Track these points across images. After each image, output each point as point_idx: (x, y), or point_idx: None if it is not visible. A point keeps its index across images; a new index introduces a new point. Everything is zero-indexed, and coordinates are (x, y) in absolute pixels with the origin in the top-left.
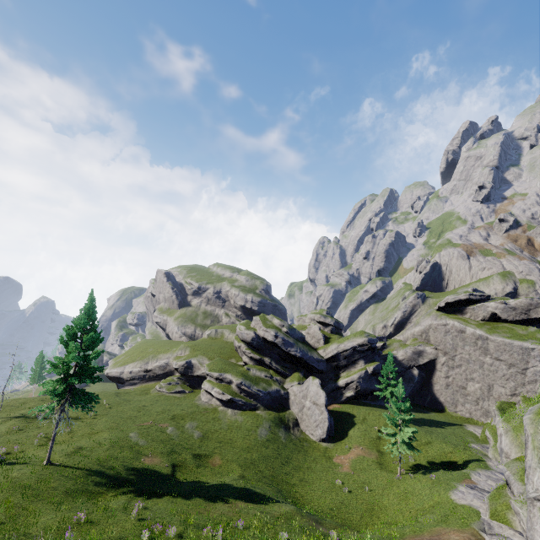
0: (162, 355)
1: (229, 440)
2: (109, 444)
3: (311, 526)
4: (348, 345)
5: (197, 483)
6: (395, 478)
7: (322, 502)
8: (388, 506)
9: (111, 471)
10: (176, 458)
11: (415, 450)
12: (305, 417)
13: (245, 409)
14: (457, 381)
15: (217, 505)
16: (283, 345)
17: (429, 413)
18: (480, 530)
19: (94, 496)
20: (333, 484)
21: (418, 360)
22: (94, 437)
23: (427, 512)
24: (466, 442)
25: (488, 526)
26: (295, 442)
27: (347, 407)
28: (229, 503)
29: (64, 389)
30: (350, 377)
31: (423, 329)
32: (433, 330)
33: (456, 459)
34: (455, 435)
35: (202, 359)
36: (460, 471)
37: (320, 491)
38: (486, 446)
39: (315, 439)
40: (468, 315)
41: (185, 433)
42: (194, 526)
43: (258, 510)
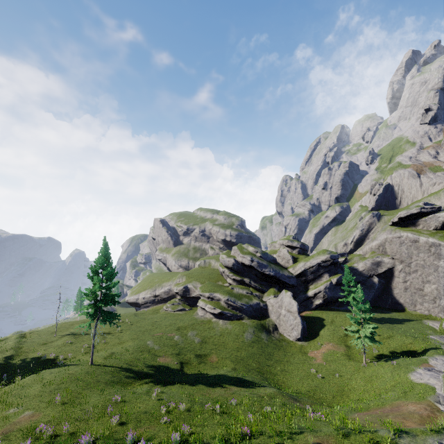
0: (165, 283)
1: (222, 343)
2: (133, 349)
3: (291, 403)
4: (313, 262)
5: (200, 375)
6: (361, 366)
7: (300, 386)
8: (356, 388)
9: (136, 368)
10: (183, 358)
11: (378, 344)
12: (282, 322)
13: (233, 319)
14: (414, 285)
15: (215, 389)
16: (259, 267)
17: (391, 313)
18: (435, 402)
19: (125, 385)
20: (309, 373)
21: (377, 270)
22: (122, 345)
23: (389, 390)
24: (424, 334)
25: (443, 399)
26: (275, 342)
27: (317, 312)
28: (225, 388)
29: (95, 311)
30: (317, 288)
31: (380, 243)
32: (388, 243)
33: (415, 348)
34: (414, 330)
35: (195, 283)
36: (418, 357)
37: (298, 378)
38: (443, 337)
39: (292, 339)
40: (421, 227)
41: (188, 339)
42: (198, 403)
43: (248, 392)
